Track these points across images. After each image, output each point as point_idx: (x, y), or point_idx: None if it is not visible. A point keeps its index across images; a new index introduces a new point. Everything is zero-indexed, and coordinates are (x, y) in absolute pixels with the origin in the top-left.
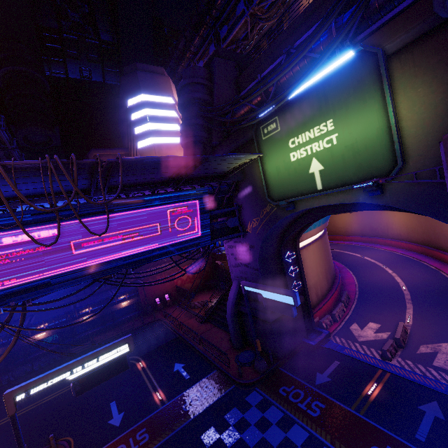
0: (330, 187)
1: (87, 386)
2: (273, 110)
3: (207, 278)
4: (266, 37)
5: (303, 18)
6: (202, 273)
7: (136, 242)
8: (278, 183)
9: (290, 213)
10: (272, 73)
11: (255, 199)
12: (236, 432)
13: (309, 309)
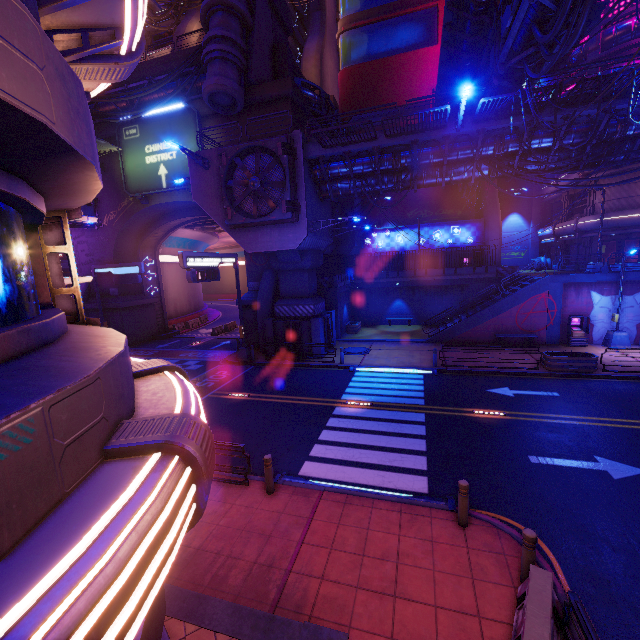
0: (171, 187)
1: None
2: (133, 118)
3: None
4: (152, 37)
5: (169, 60)
6: None
7: None
8: (136, 179)
9: (145, 207)
10: (134, 91)
11: (115, 193)
12: None
13: (164, 314)
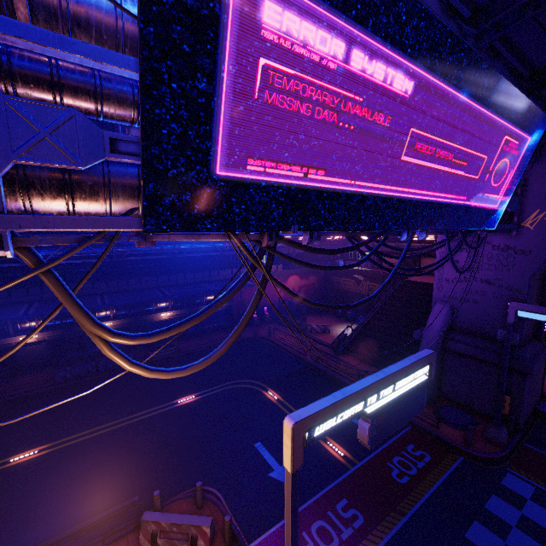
0: None
1: (383, 432)
2: None
3: (314, 297)
4: None
5: None
6: (310, 289)
7: (455, 180)
8: None
9: None
10: None
11: None
12: (531, 540)
13: (544, 366)
